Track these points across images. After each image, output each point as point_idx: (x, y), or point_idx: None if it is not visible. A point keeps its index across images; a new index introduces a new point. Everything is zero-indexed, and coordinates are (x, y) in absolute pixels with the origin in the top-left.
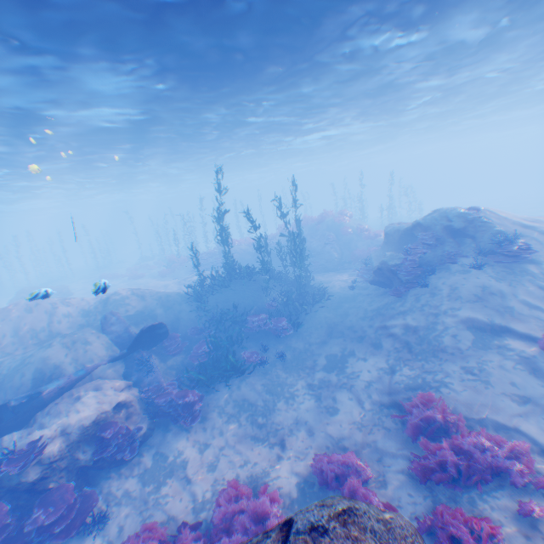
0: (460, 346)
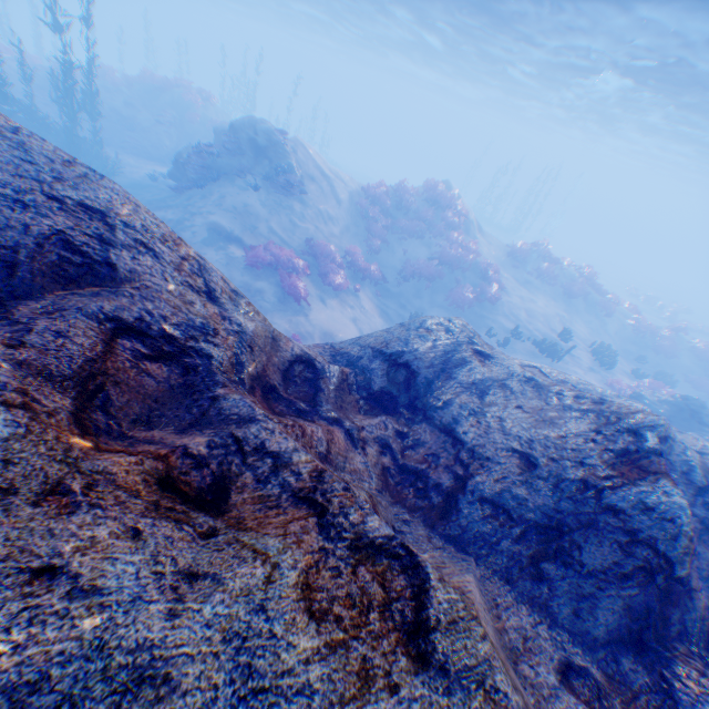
0: (194, 242)
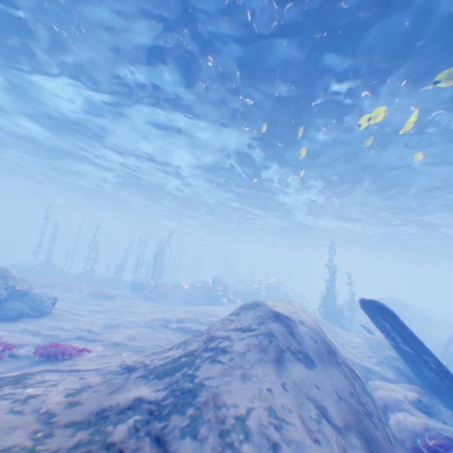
0: None
